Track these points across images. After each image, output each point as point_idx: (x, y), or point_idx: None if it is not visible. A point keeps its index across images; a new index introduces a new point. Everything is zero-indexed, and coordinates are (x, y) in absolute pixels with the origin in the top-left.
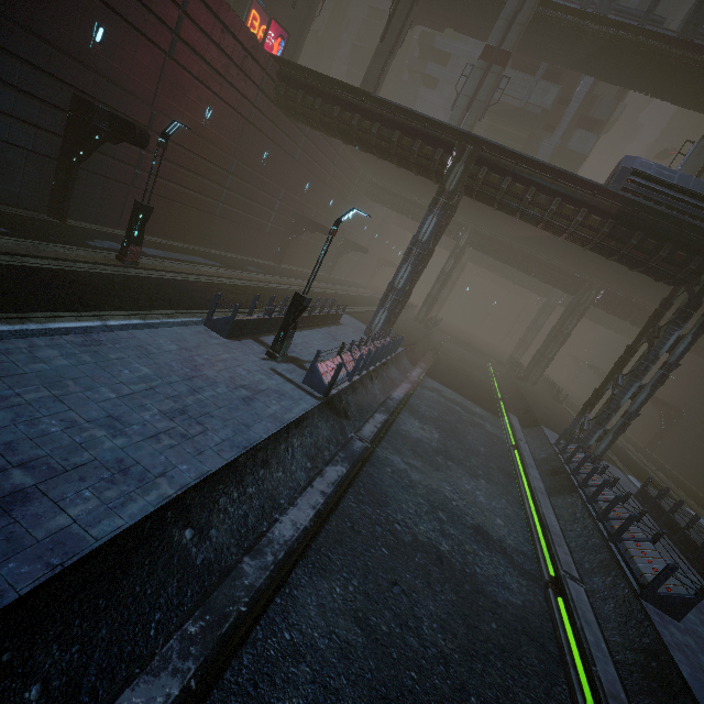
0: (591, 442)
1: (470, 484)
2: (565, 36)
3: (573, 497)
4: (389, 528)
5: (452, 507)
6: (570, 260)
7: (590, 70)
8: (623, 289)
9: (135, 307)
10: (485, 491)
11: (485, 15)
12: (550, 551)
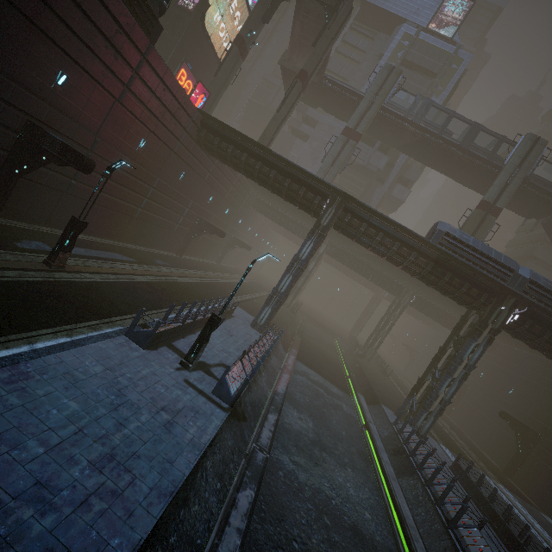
0: (419, 423)
1: (341, 476)
2: (395, 130)
3: (414, 479)
4: (290, 549)
5: (333, 507)
6: (396, 273)
7: (408, 152)
8: (429, 296)
9: (62, 321)
10: (353, 481)
11: (345, 106)
12: (411, 548)
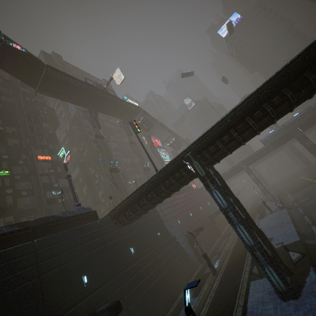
0: None
1: None
2: None
3: None
4: (314, 206)
5: None
6: None
7: None
8: None
9: None
10: None
11: None
12: None
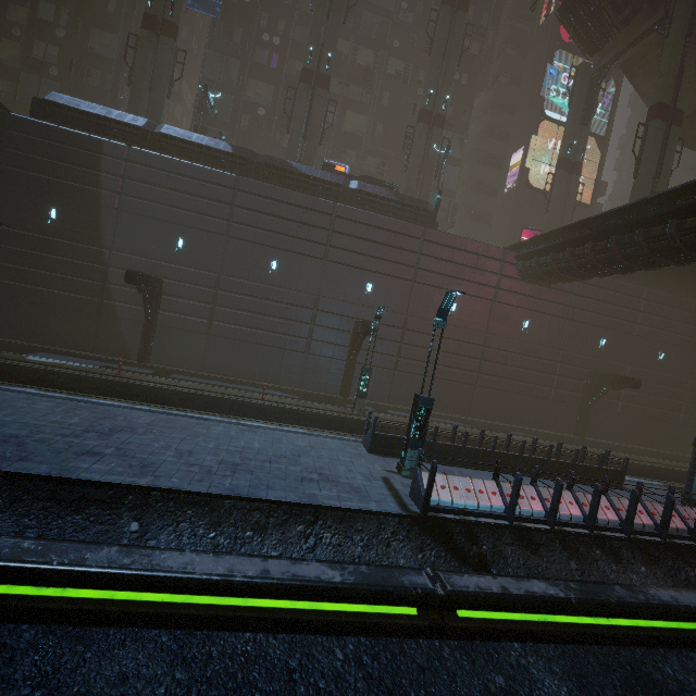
0: None
1: None
2: None
3: None
4: None
5: None
6: None
7: None
8: None
9: (317, 427)
10: None
11: None
12: None
